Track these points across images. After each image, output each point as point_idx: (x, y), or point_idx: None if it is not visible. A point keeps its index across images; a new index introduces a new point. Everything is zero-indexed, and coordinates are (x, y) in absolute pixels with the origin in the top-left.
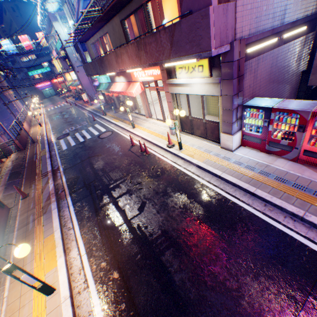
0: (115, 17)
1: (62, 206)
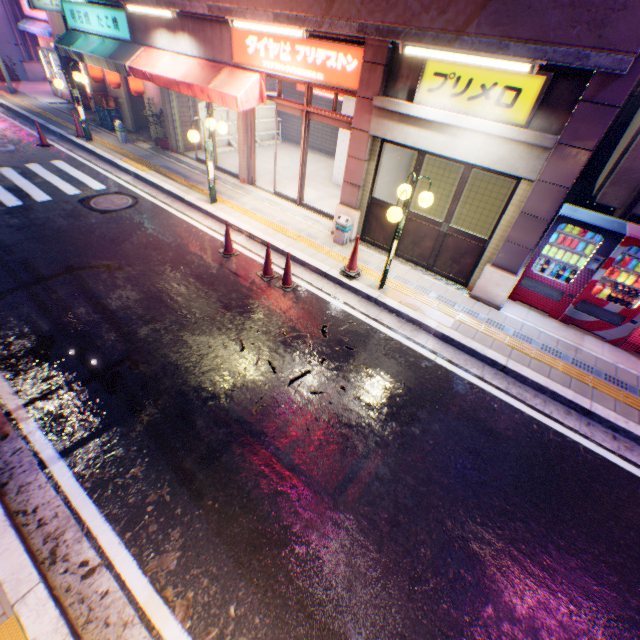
0: None
1: (5, 468)
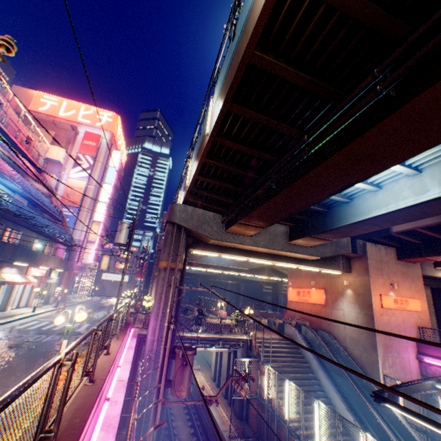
0: (37, 232)
1: None
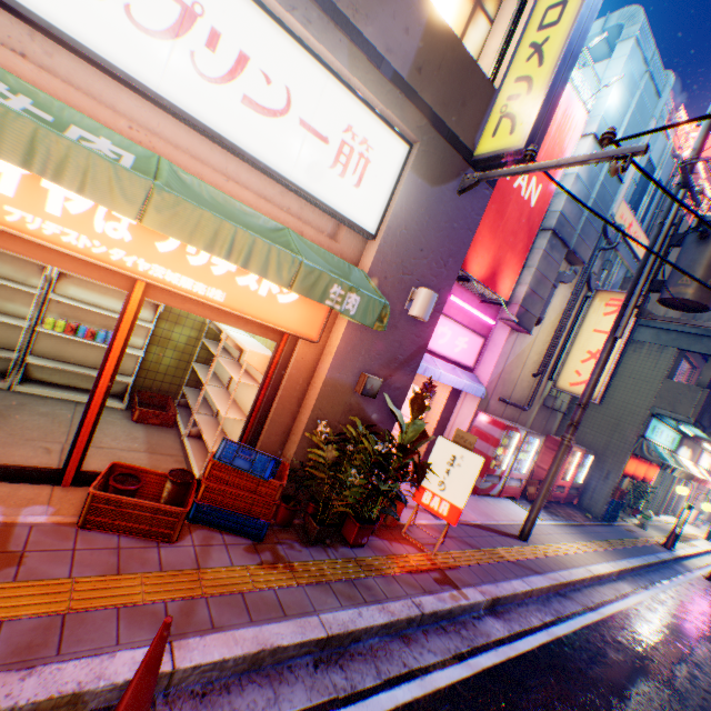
0: None
1: None
